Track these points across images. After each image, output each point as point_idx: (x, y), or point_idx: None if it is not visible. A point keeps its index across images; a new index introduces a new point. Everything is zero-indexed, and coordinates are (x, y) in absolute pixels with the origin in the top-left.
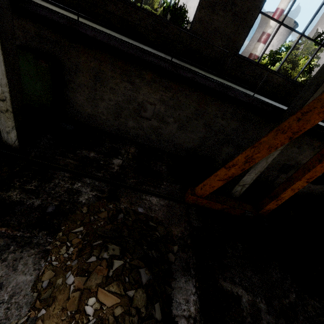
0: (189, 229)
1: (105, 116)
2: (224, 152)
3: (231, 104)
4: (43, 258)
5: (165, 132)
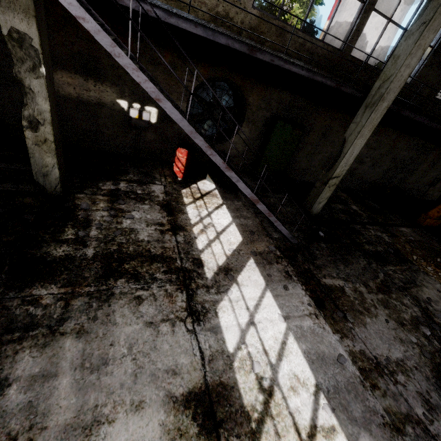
0: (439, 243)
1: (315, 168)
2: (397, 179)
3: (416, 137)
4: (429, 276)
5: (359, 172)
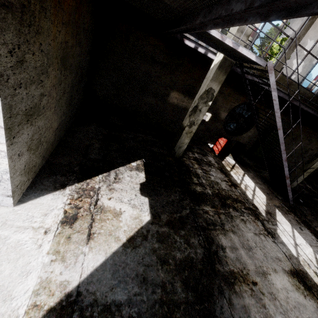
0: None
1: None
2: None
3: None
4: None
5: None
